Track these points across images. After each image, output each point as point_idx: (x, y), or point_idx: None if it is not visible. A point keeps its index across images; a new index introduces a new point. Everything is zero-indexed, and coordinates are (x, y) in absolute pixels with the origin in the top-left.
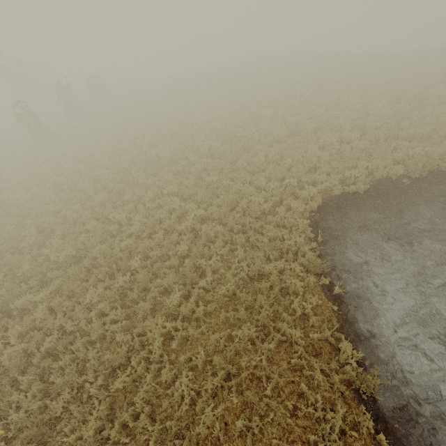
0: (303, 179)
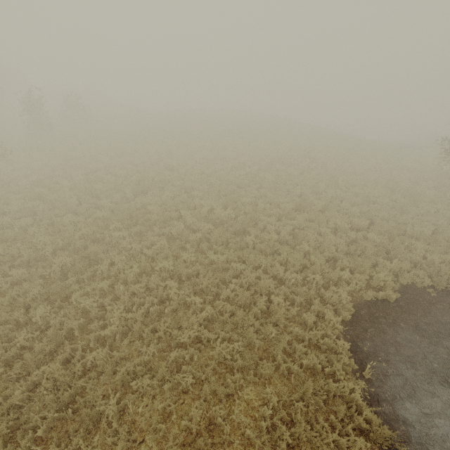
0: (326, 274)
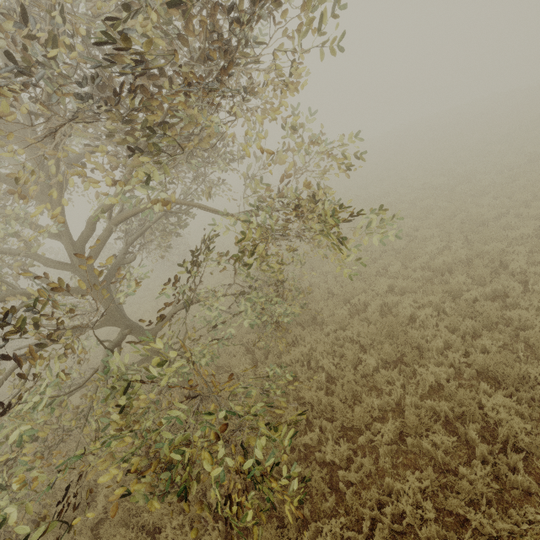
0: None
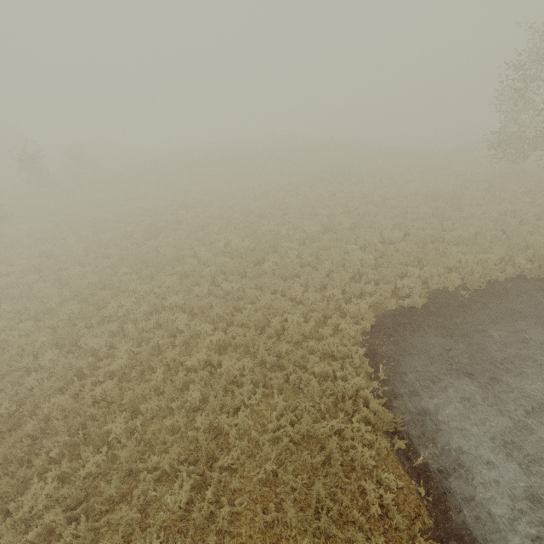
0: (348, 289)
